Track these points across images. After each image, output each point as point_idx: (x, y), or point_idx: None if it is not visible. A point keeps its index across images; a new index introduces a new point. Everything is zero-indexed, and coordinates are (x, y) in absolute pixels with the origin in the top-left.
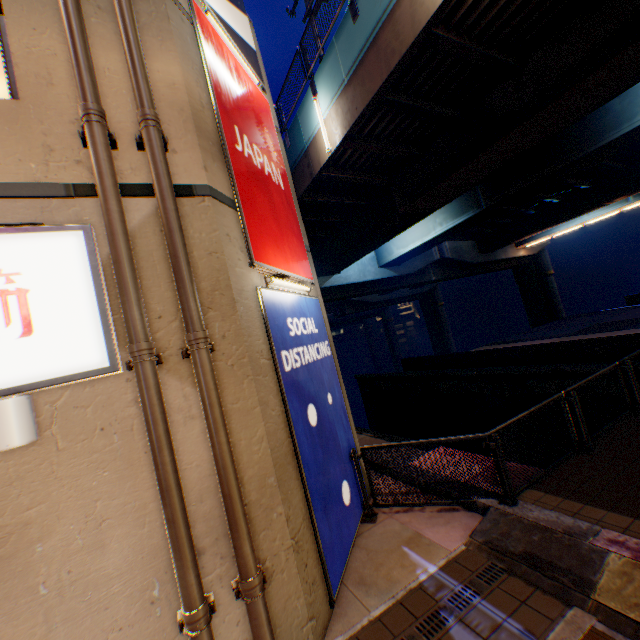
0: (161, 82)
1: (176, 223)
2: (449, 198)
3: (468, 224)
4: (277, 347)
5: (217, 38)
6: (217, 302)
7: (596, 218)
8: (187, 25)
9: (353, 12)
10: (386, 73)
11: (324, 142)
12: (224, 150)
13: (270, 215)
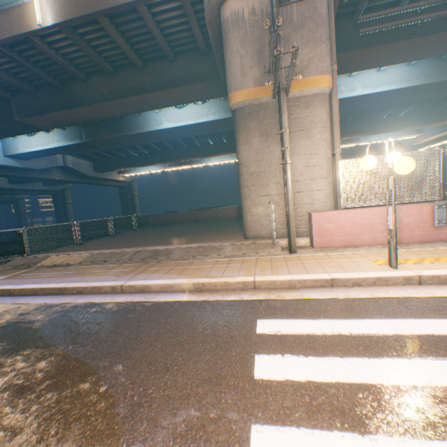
0: None
1: None
2: (56, 126)
3: (78, 148)
4: None
5: None
6: None
7: (156, 171)
8: None
9: None
10: (2, 37)
11: None
12: None
13: None
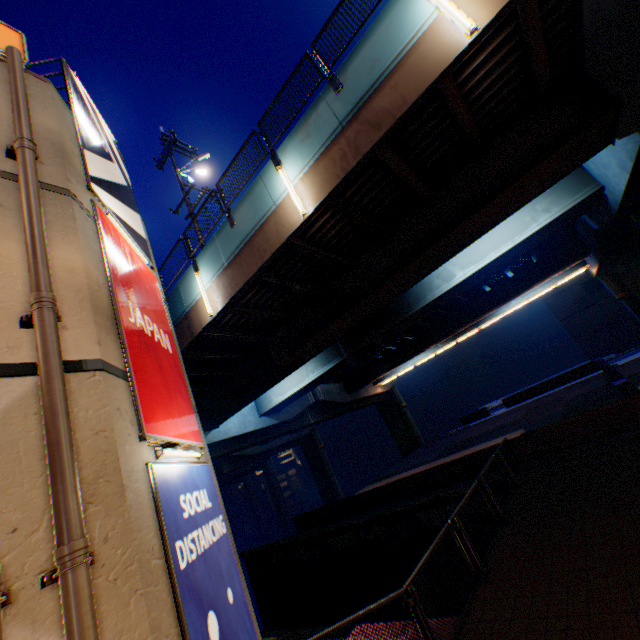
0: (60, 266)
1: (63, 403)
2: (318, 350)
3: (335, 369)
4: (171, 537)
5: (116, 231)
6: (101, 492)
7: (422, 359)
8: (91, 222)
9: (231, 221)
10: (261, 262)
11: (206, 307)
12: (118, 323)
13: (161, 380)
